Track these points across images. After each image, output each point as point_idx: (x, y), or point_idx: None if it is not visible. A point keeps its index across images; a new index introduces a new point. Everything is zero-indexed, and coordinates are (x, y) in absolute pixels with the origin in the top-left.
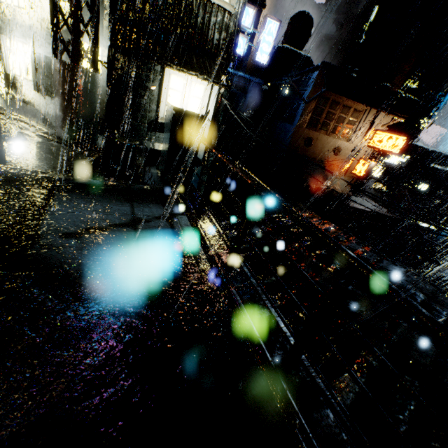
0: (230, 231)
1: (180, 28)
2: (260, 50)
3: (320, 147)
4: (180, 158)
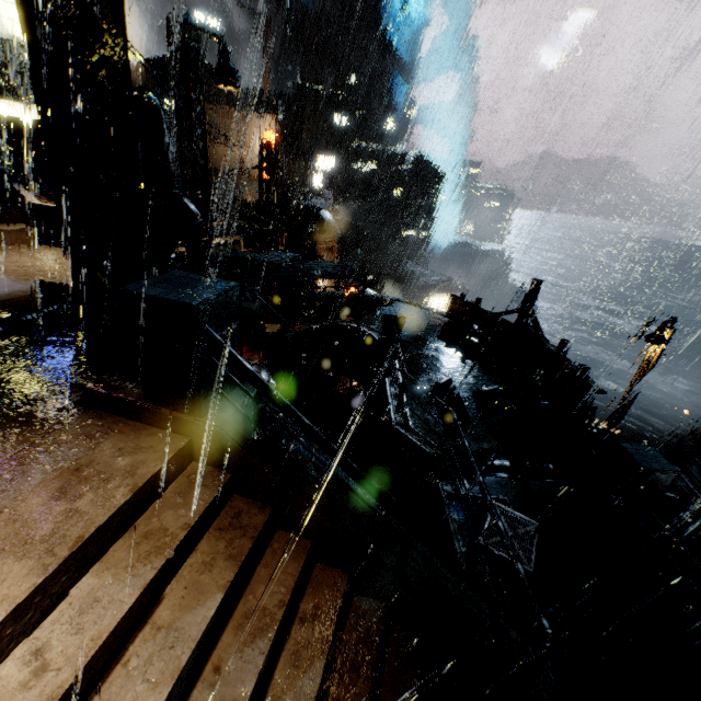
0: None
1: None
2: None
3: (220, 158)
4: None
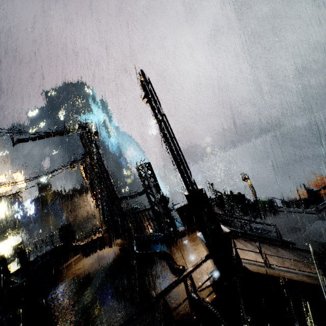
0: None
1: None
2: (27, 212)
3: (79, 217)
4: None
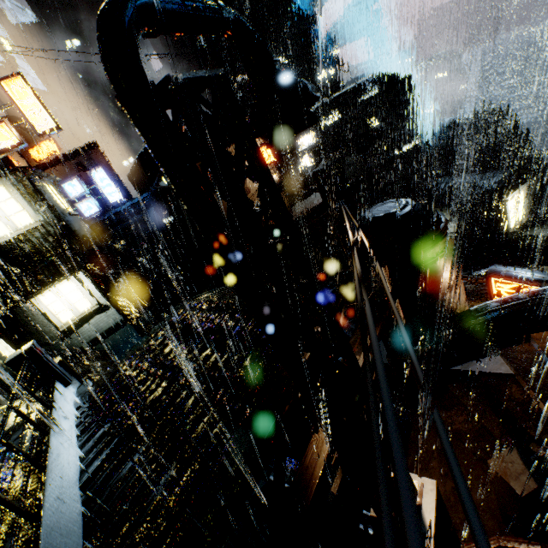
0: (105, 387)
1: (18, 266)
2: (107, 195)
3: None
4: (42, 377)
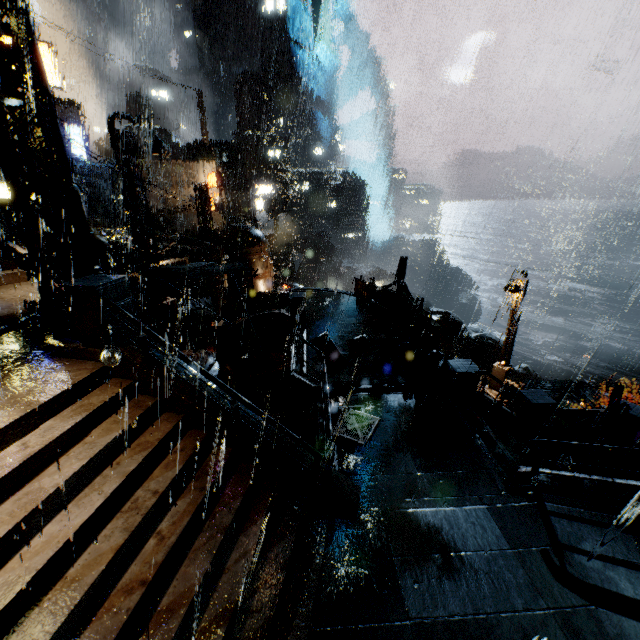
0: None
1: None
2: (72, 147)
3: (175, 200)
4: None
